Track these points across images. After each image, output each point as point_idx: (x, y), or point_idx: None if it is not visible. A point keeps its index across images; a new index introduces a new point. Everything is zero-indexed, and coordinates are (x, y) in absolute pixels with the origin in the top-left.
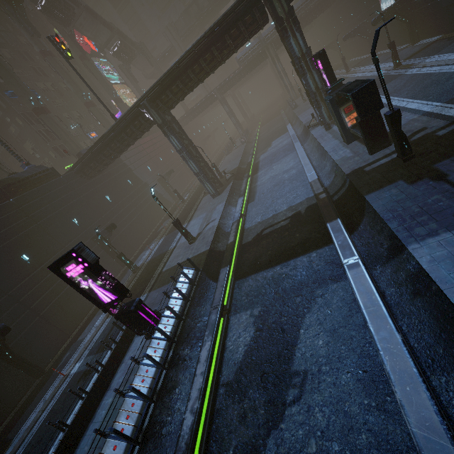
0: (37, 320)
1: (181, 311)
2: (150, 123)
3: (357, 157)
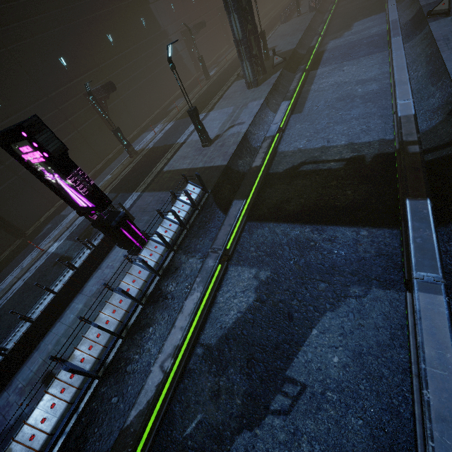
0: (15, 180)
1: (174, 239)
2: None
3: None
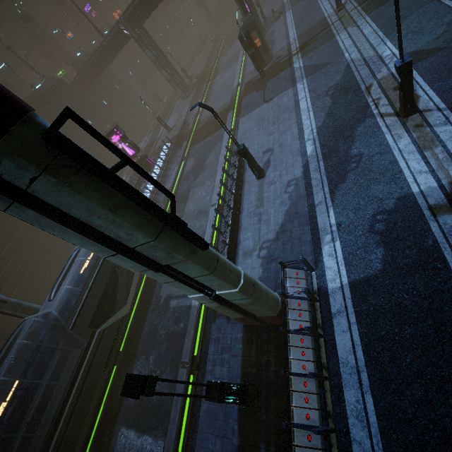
0: None
1: (165, 160)
2: (129, 37)
3: (253, 72)
